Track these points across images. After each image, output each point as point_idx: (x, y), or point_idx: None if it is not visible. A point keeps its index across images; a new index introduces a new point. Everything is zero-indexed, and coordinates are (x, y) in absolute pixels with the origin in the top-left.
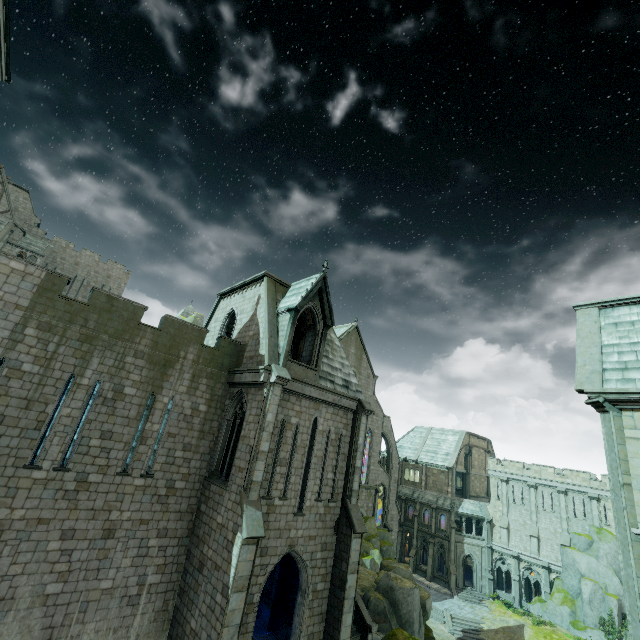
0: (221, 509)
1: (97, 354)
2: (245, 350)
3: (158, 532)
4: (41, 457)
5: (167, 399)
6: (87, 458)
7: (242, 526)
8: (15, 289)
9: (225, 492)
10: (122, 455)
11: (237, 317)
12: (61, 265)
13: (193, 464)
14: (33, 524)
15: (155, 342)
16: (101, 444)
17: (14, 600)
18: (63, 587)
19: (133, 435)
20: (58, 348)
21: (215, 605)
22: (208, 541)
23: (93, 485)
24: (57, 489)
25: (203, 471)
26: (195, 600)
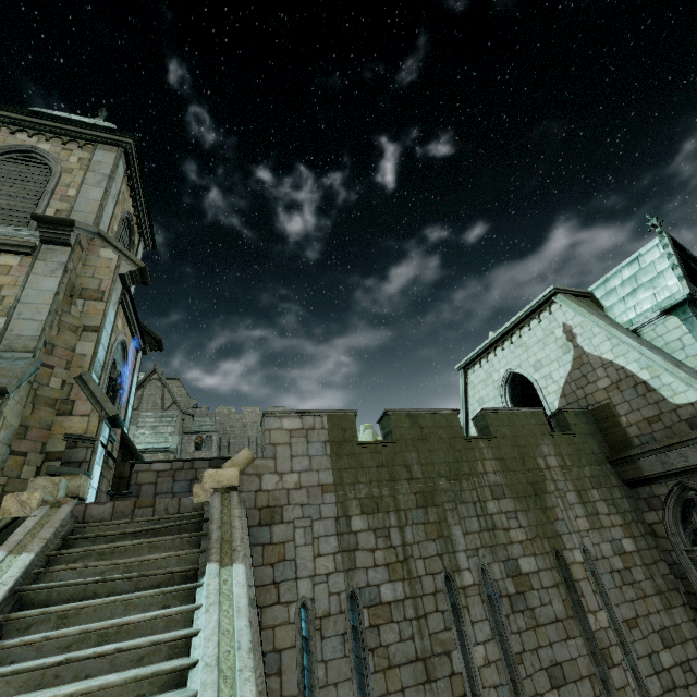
0: None
1: (451, 519)
2: (614, 414)
3: None
4: None
5: (577, 554)
6: None
7: None
8: (306, 461)
9: None
10: None
11: (533, 377)
12: (232, 434)
13: None
14: None
15: (500, 460)
16: None
17: None
18: None
19: (586, 654)
20: (403, 534)
21: None
22: None
23: None
24: None
25: None
26: None
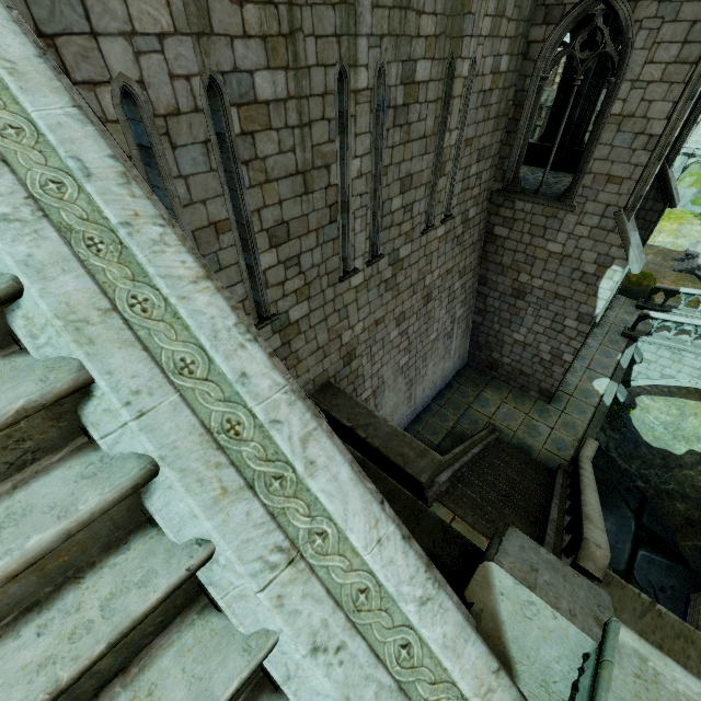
0: (556, 236)
1: None
2: None
3: (459, 274)
4: (350, 258)
5: (466, 66)
6: (392, 231)
7: (628, 260)
8: None
9: (564, 214)
10: (423, 206)
11: None
12: None
13: (483, 178)
14: (373, 329)
15: None
16: (402, 202)
17: (384, 384)
18: (409, 356)
19: (431, 167)
20: None
21: (563, 328)
22: (529, 271)
23: (405, 261)
24: (377, 285)
25: (490, 183)
26: (516, 321)
